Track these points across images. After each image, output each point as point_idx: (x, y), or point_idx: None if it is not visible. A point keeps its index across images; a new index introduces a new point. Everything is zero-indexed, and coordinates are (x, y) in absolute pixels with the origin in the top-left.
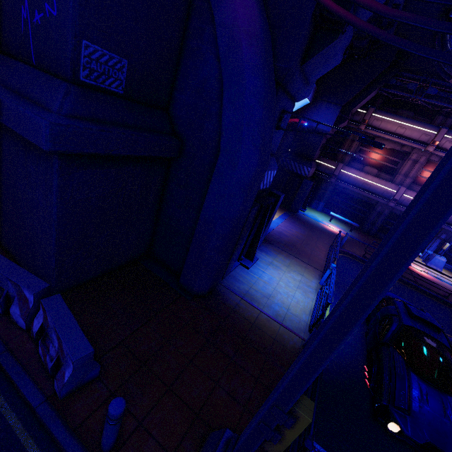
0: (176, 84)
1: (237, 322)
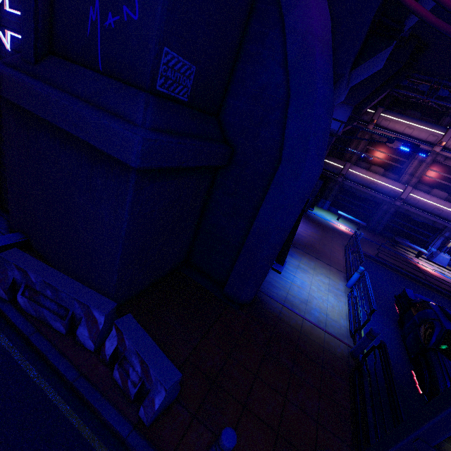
0: (229, 89)
1: (286, 331)
